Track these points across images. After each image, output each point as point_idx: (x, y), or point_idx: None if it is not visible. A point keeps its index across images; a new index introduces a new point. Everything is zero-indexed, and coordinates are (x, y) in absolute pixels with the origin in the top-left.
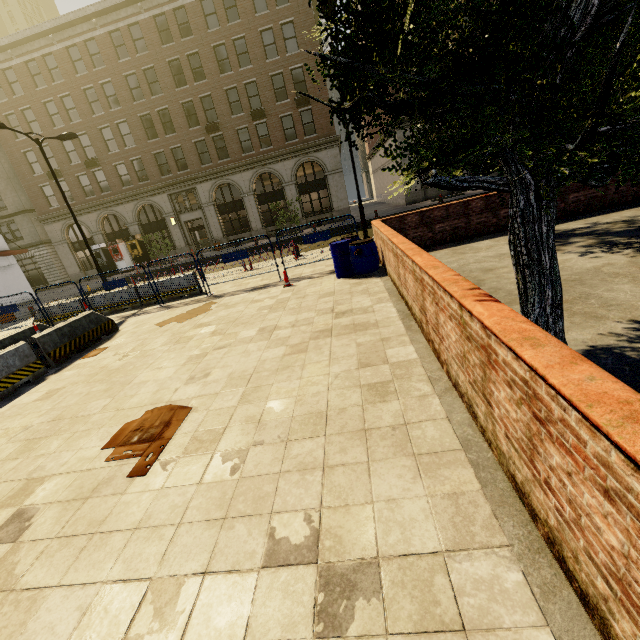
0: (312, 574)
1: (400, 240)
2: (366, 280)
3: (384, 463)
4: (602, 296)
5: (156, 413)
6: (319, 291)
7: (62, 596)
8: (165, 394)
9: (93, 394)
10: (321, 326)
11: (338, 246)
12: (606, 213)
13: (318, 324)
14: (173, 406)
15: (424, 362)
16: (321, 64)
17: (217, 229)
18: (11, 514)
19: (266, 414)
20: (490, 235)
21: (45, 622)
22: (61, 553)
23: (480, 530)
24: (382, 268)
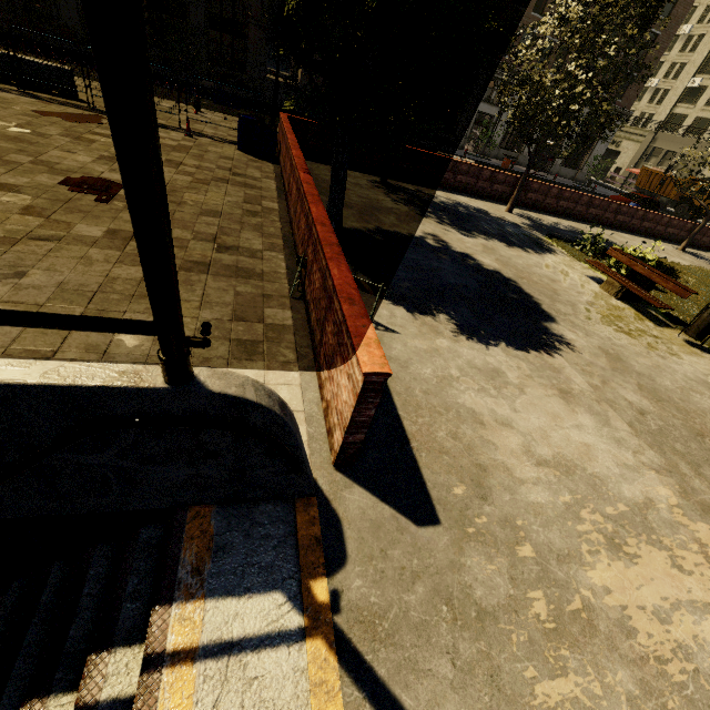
0: (213, 244)
1: (292, 138)
2: (262, 161)
3: (248, 232)
4: (379, 218)
5: (94, 179)
6: (220, 153)
7: (86, 226)
8: (93, 172)
9: (6, 148)
10: (221, 176)
11: (246, 121)
12: (432, 189)
13: (218, 174)
14: (107, 180)
15: (281, 211)
16: (270, 7)
17: (71, 6)
18: (6, 194)
19: (184, 203)
20: (363, 171)
21: (83, 230)
22: (71, 215)
23: (277, 250)
24: (277, 158)
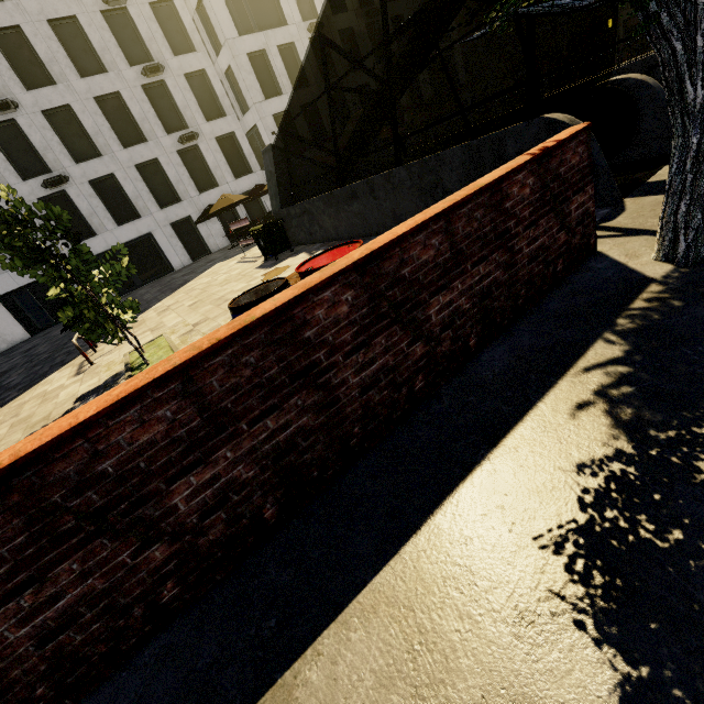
0: None
1: None
2: None
3: None
4: None
5: None
6: None
7: None
8: None
9: None
10: None
11: None
12: None
13: None
14: None
15: None
16: None
17: None
18: None
19: None
20: None
21: None
22: None
23: None
24: None
